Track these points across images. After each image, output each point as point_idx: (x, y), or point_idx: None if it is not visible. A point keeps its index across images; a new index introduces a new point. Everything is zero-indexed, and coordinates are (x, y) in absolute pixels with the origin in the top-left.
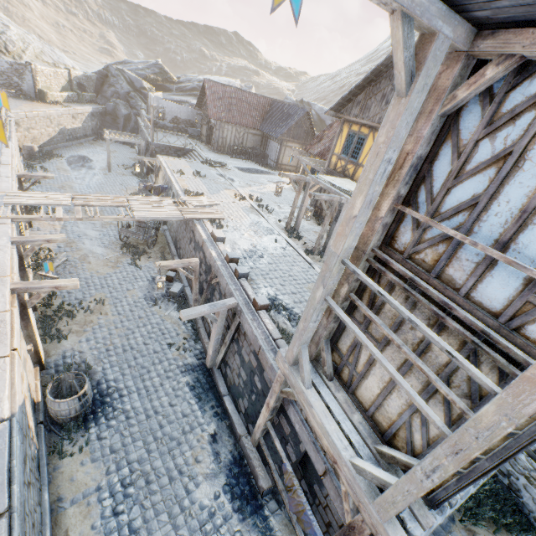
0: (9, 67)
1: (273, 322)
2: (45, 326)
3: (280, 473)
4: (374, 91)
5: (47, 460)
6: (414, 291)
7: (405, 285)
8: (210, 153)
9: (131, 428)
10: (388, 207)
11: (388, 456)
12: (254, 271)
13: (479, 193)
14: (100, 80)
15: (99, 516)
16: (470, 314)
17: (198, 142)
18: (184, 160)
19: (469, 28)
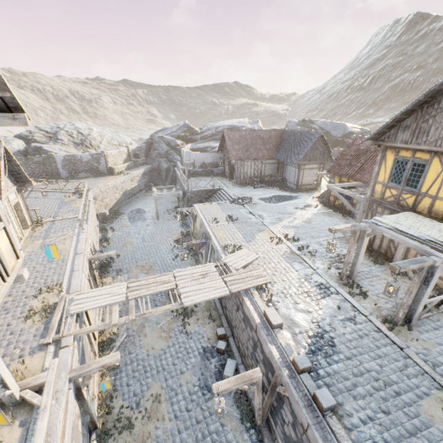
0: (91, 158)
1: None
2: None
3: None
4: (431, 112)
5: None
6: None
7: None
8: (235, 188)
9: None
10: None
11: None
12: (334, 382)
13: None
14: (148, 147)
15: None
16: None
17: (222, 179)
18: (215, 203)
19: None
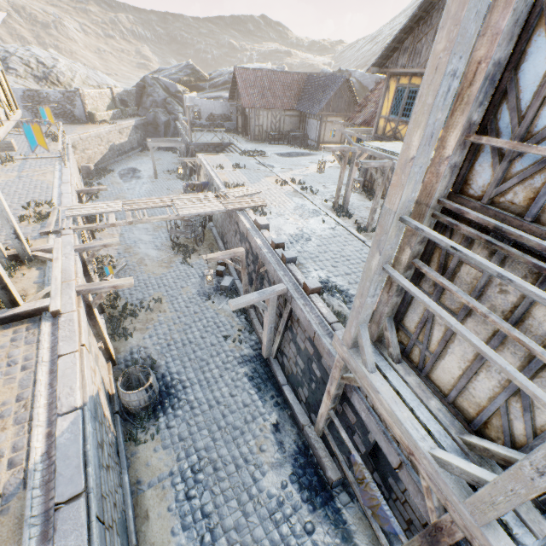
0: (62, 96)
1: (327, 306)
2: (113, 325)
3: (349, 464)
4: (424, 30)
5: (125, 446)
6: (501, 243)
7: (488, 237)
8: (248, 144)
9: (196, 417)
10: (456, 141)
11: (479, 448)
12: (302, 255)
13: None
14: (139, 93)
15: (173, 499)
16: None
17: (235, 136)
18: (223, 155)
19: None
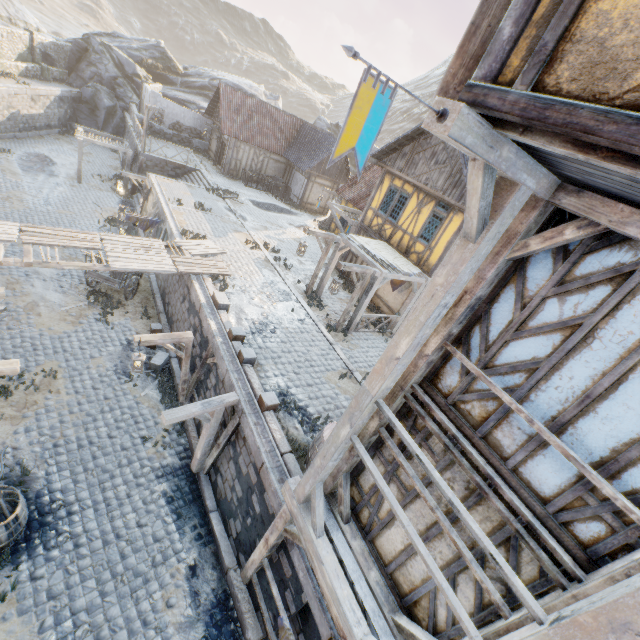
0: None
1: (282, 429)
2: None
3: (275, 624)
4: (424, 146)
5: None
6: (456, 450)
7: (447, 439)
8: (219, 177)
9: (81, 561)
10: (436, 345)
11: (406, 633)
12: (263, 353)
13: (540, 358)
14: (77, 54)
15: None
16: (516, 492)
17: (204, 159)
18: (184, 184)
19: (553, 180)
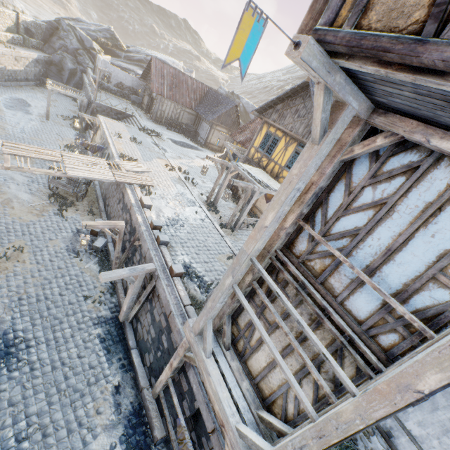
0: None
1: (185, 289)
2: None
3: (175, 425)
4: (290, 105)
5: None
6: (303, 292)
7: (297, 285)
8: (148, 122)
9: (35, 380)
10: (292, 221)
11: (266, 422)
12: (174, 239)
13: (360, 227)
14: (50, 31)
15: None
16: (342, 318)
17: (138, 109)
18: (123, 124)
19: (370, 105)
